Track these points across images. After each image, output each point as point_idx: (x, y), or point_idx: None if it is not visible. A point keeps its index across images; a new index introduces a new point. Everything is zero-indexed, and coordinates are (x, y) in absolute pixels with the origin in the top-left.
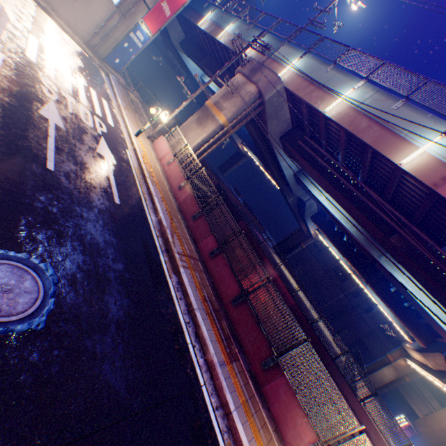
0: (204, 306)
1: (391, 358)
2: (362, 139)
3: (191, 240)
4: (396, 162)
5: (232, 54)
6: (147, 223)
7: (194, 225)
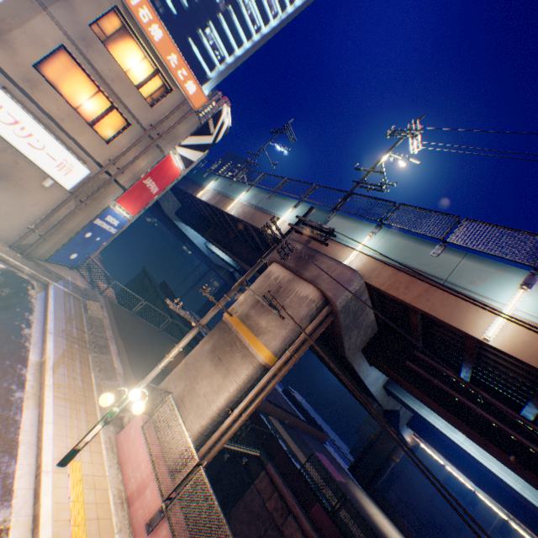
0: None
1: None
2: None
3: None
4: None
5: (251, 228)
6: None
7: None
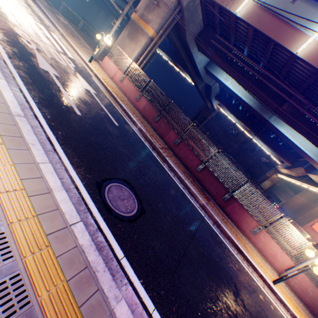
0: (186, 177)
1: (269, 175)
2: (267, 35)
3: (159, 136)
4: (293, 52)
5: None
6: (135, 133)
7: (156, 126)
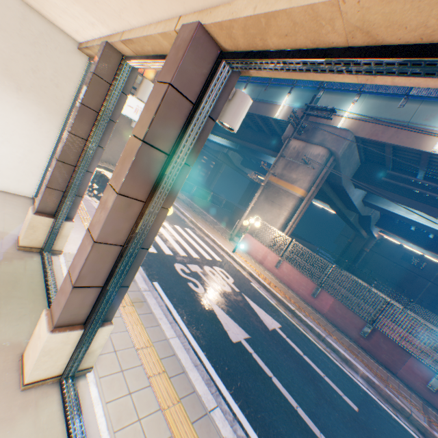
0: None
1: None
2: None
3: (384, 369)
4: None
5: (255, 117)
6: (373, 402)
7: (367, 344)
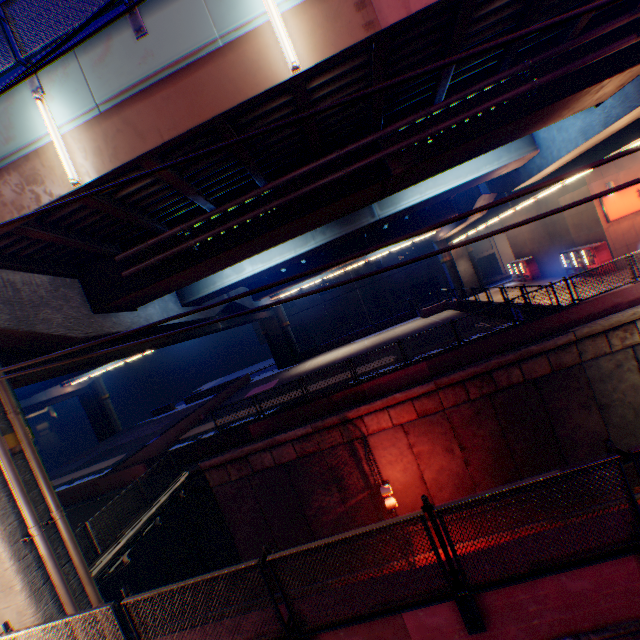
0: None
1: (448, 257)
2: (195, 125)
3: None
4: (287, 75)
5: None
6: None
7: None
